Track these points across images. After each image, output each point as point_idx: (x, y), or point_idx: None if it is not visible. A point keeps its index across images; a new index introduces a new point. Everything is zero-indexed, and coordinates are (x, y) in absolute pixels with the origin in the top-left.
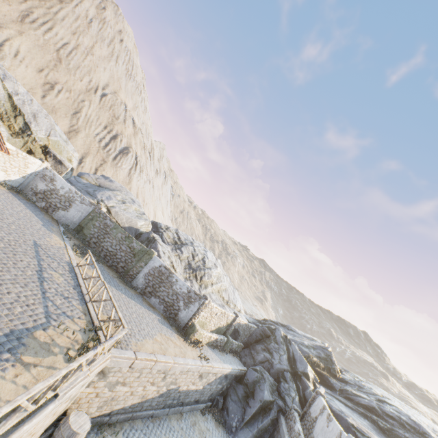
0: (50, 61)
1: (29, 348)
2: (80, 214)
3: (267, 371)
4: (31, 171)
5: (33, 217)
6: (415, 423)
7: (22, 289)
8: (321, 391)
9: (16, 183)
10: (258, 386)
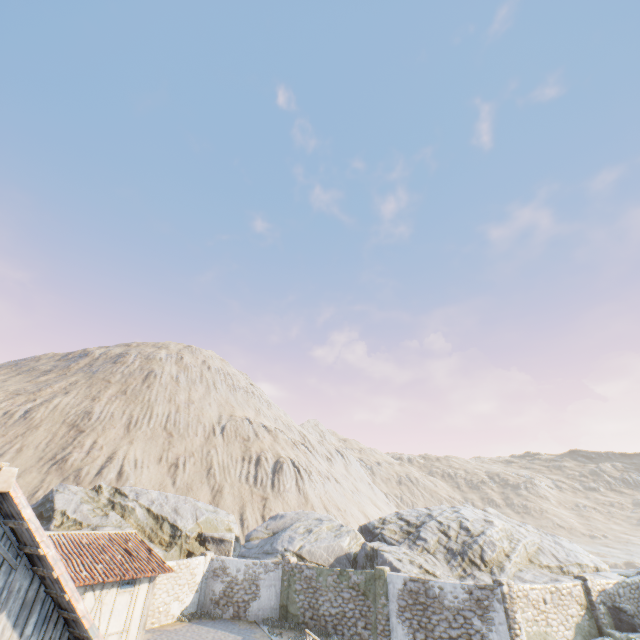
0: (163, 443)
1: None
2: (273, 589)
3: None
4: (200, 577)
5: (229, 637)
6: None
7: None
8: None
9: (193, 606)
10: None
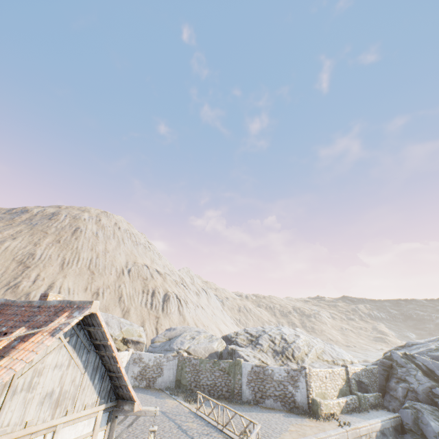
0: (88, 279)
1: None
2: (172, 371)
3: (417, 401)
4: (125, 363)
5: (147, 396)
6: None
7: None
8: None
9: None
10: (420, 423)
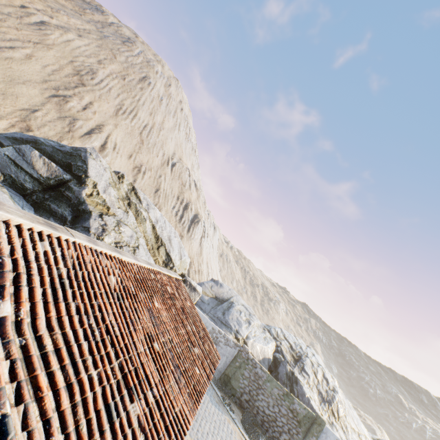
0: (136, 145)
1: None
2: (224, 359)
3: None
4: None
5: None
6: None
7: None
8: None
9: None
10: None
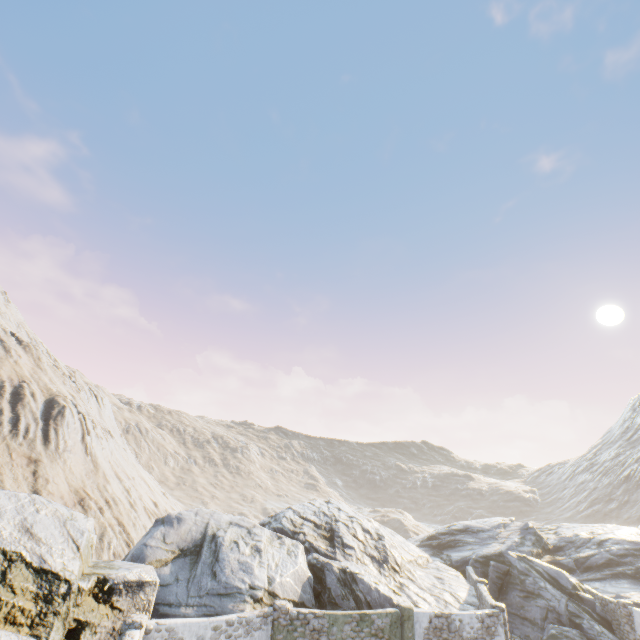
0: None
1: None
2: None
3: (560, 624)
4: None
5: None
6: (635, 543)
7: None
8: (624, 600)
9: None
10: None
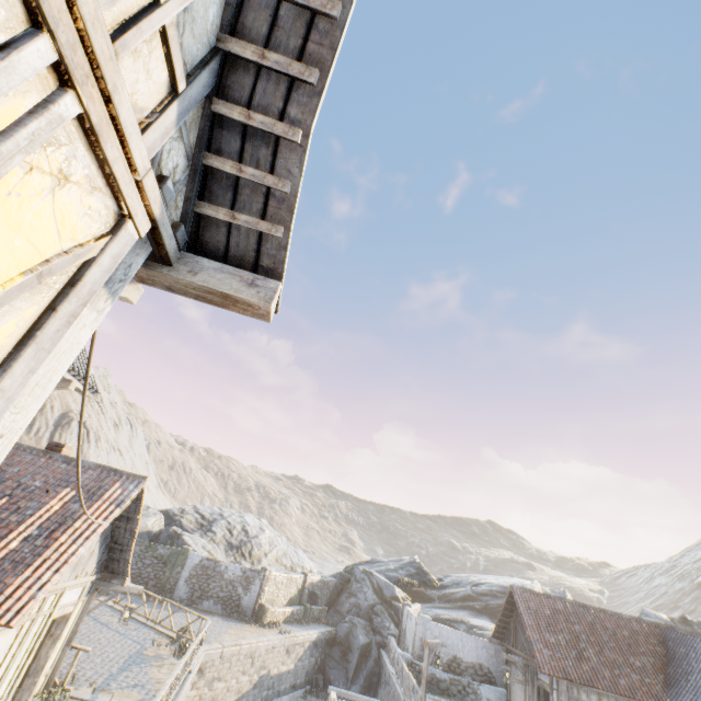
0: None
1: (150, 659)
2: None
3: (358, 616)
4: None
5: None
6: (504, 587)
7: (103, 634)
8: (407, 602)
9: None
10: (352, 636)
